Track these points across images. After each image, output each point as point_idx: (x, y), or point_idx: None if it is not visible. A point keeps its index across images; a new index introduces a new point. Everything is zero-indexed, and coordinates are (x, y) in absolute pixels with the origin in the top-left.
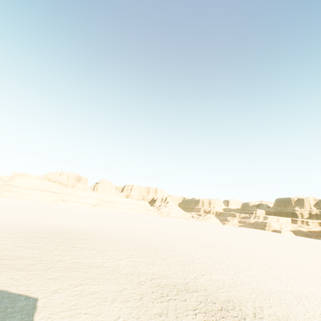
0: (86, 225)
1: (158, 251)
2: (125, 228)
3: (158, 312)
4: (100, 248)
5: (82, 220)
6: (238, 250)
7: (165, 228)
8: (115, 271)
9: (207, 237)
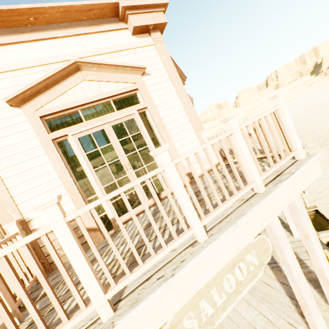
0: None
1: None
2: None
3: None
4: None
5: None
6: None
7: (316, 100)
8: None
9: None
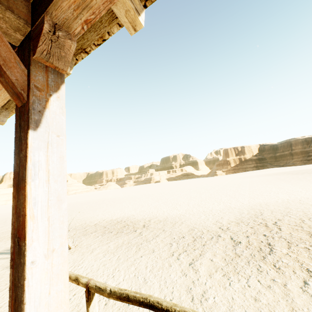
0: None
1: None
2: None
3: None
4: None
5: None
6: (107, 199)
7: None
8: None
9: (90, 199)
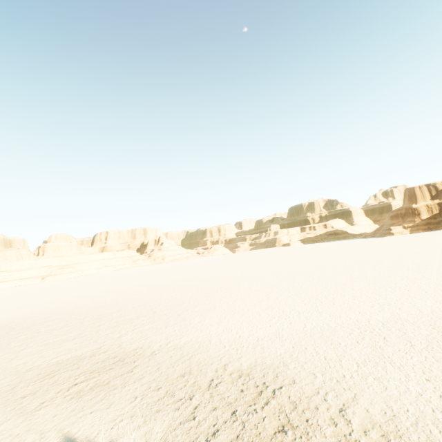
0: (4, 316)
1: (100, 318)
2: (76, 299)
3: (24, 395)
4: (2, 344)
5: (2, 310)
6: (217, 282)
7: (144, 281)
8: (2, 367)
9: (192, 278)
